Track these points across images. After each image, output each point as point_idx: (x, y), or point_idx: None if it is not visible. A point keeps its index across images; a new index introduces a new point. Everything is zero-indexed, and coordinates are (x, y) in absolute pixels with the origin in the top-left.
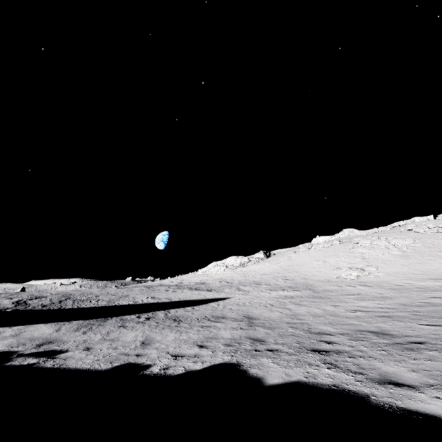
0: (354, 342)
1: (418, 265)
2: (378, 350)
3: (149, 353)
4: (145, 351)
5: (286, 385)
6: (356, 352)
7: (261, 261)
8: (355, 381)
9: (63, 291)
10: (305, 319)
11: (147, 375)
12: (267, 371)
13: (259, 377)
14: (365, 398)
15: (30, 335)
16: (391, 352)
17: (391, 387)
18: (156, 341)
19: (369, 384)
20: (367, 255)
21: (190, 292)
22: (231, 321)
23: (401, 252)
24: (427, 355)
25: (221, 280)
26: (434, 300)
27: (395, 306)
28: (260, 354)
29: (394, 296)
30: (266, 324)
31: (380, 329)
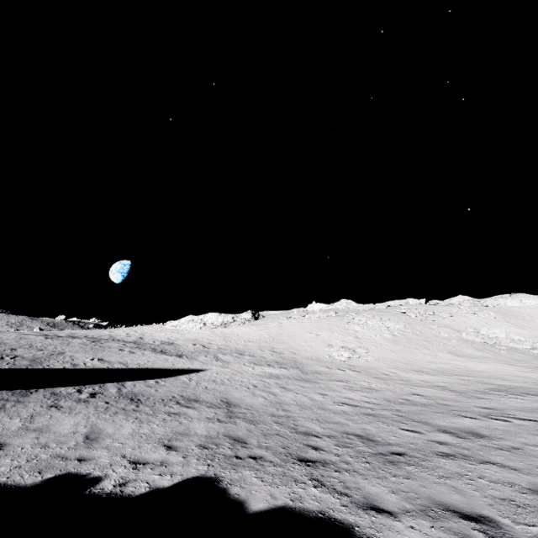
0: (341, 450)
1: (405, 353)
2: (363, 462)
3: (97, 456)
4: (91, 452)
5: (271, 511)
6: (342, 464)
7: (247, 323)
8: (341, 506)
9: None
10: (291, 411)
11: (97, 495)
12: (250, 491)
13: (241, 500)
14: (350, 529)
15: None
16: (374, 466)
17: (373, 514)
18: (106, 435)
19: (354, 510)
20: (360, 334)
21: (153, 356)
22: (206, 407)
23: (392, 336)
24: (405, 471)
25: (195, 342)
26: (415, 397)
27: (380, 401)
28: (242, 464)
29: (380, 388)
30: (249, 416)
31: (365, 433)
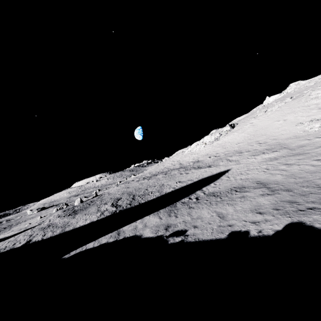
0: None
1: None
2: None
3: (234, 223)
4: (229, 222)
5: None
6: None
7: (229, 132)
8: None
9: (120, 190)
10: (305, 177)
11: (255, 237)
12: None
13: None
14: None
15: (152, 225)
16: None
17: None
18: (225, 214)
19: None
20: None
21: (198, 171)
22: (253, 189)
23: None
24: None
25: (209, 156)
26: None
27: None
28: (307, 213)
29: None
30: (282, 188)
31: None
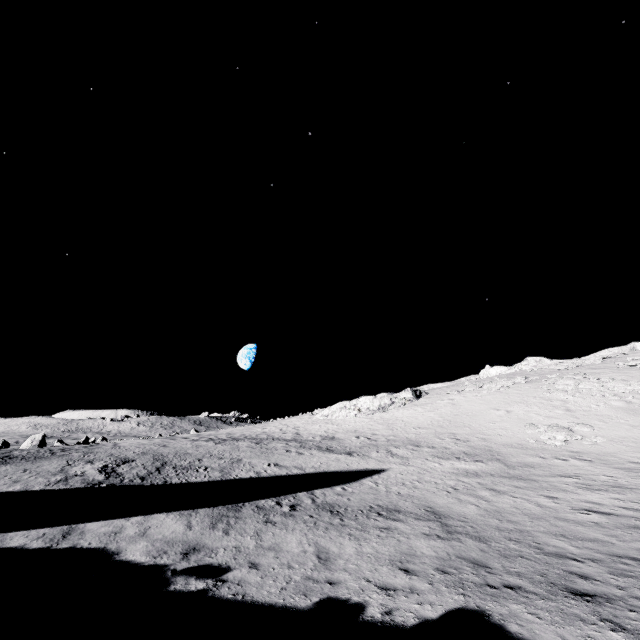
0: (621, 580)
1: None
2: None
3: (342, 579)
4: (334, 574)
5: None
6: (635, 601)
7: (409, 403)
8: None
9: (144, 445)
10: (520, 522)
11: (372, 623)
12: (533, 630)
13: None
14: None
15: (162, 535)
16: None
17: None
18: (334, 555)
19: None
20: (572, 404)
21: (323, 456)
22: (414, 519)
23: (625, 403)
24: None
25: (357, 434)
26: None
27: None
28: (501, 594)
29: (636, 485)
30: (470, 531)
31: None
